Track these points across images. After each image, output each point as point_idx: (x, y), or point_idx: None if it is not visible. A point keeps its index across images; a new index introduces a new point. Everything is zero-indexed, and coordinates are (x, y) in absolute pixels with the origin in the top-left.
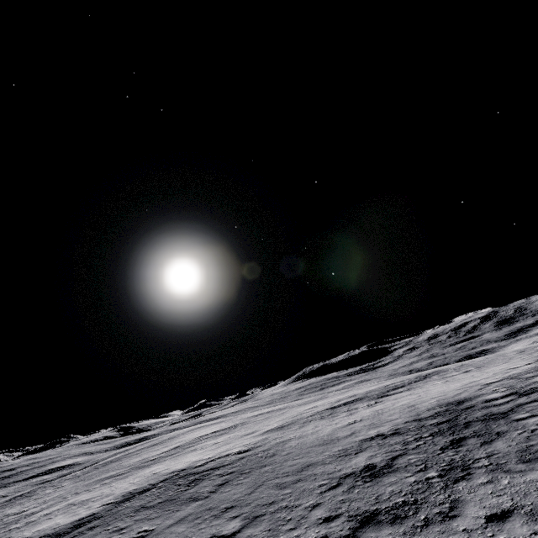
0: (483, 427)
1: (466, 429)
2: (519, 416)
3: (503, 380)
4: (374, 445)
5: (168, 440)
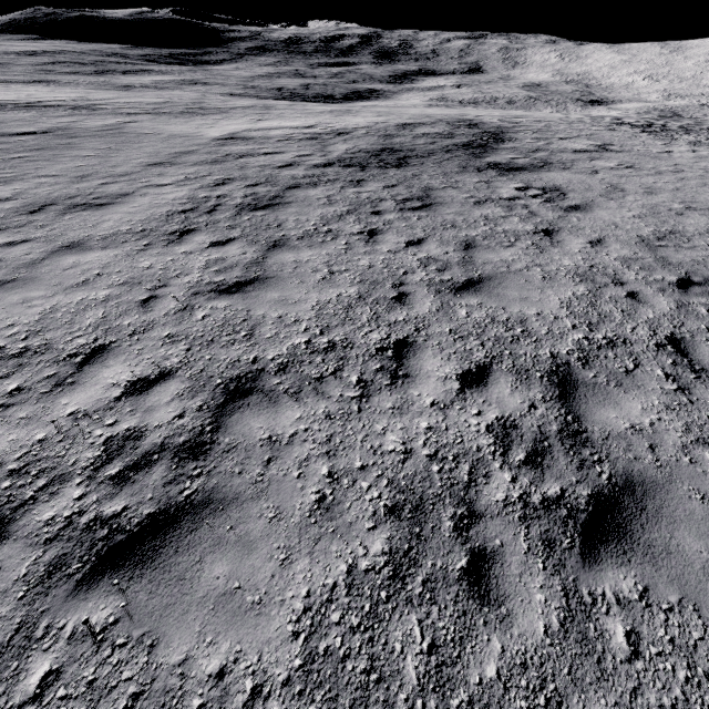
0: None
1: None
2: None
3: None
4: None
5: None
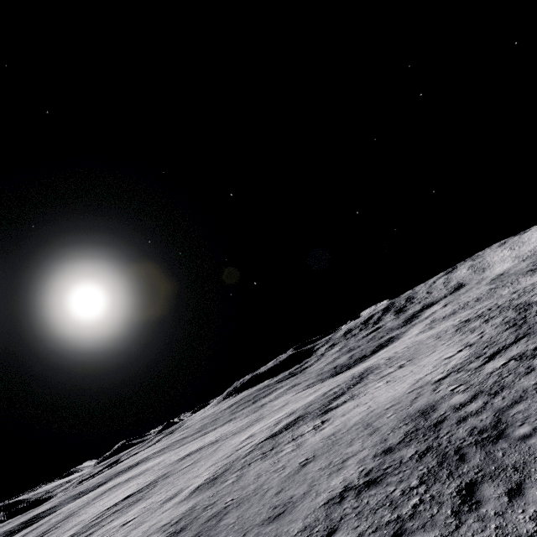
0: (486, 457)
1: (465, 463)
2: (518, 431)
3: (451, 374)
4: (349, 514)
5: (62, 522)
